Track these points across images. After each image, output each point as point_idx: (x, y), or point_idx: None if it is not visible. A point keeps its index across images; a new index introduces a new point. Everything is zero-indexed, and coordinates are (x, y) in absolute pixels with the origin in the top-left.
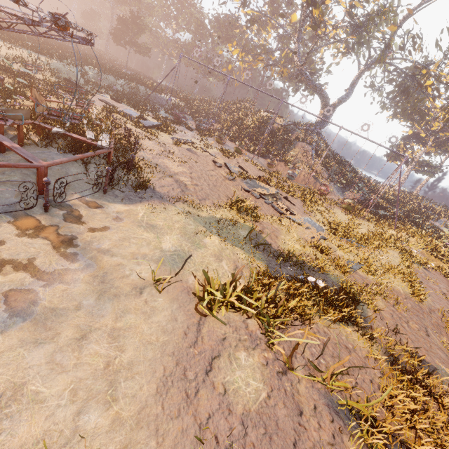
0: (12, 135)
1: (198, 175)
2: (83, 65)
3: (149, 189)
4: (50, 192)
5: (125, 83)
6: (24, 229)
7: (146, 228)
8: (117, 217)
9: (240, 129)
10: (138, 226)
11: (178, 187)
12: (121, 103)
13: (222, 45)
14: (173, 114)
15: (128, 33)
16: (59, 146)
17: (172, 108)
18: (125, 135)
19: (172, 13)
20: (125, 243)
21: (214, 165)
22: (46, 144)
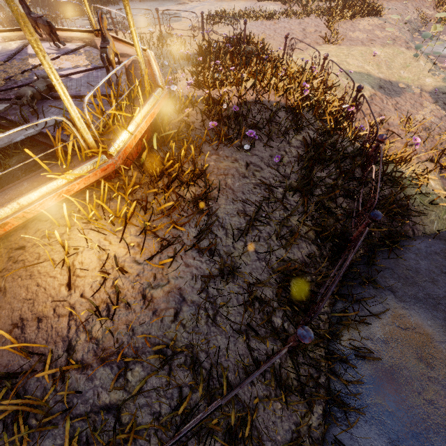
0: None
1: None
2: None
3: None
4: None
5: None
6: None
7: None
8: None
9: None
10: None
11: None
12: None
13: None
14: None
15: None
16: None
17: None
18: None
19: None
20: None
21: None
22: None
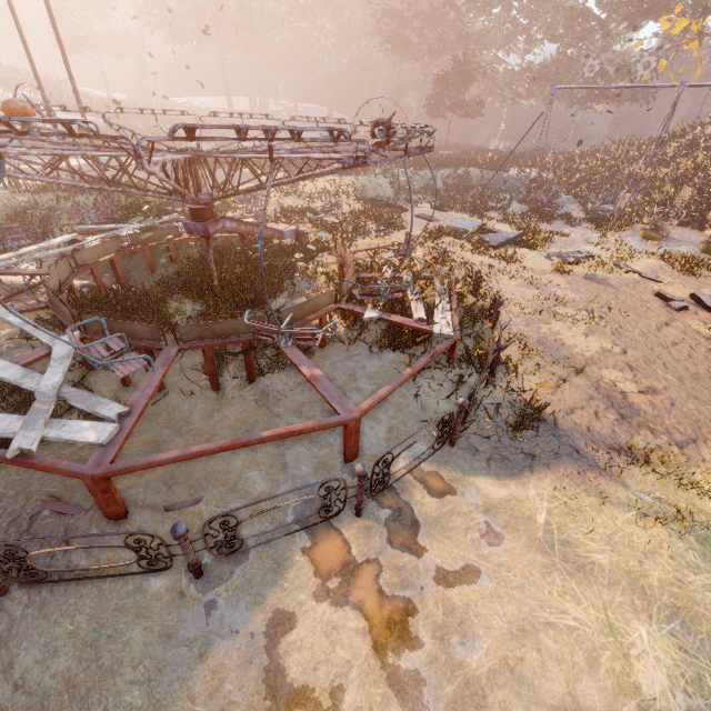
0: (313, 325)
1: (644, 354)
2: (392, 169)
3: (543, 426)
4: (362, 452)
5: (449, 174)
6: (324, 574)
7: (568, 578)
8: (488, 528)
9: (704, 192)
10: (545, 570)
11: (607, 406)
12: (446, 211)
13: (626, 32)
14: (534, 200)
15: (449, 93)
16: (372, 339)
17: (531, 190)
18: (468, 281)
19: (520, 26)
20: (527, 651)
21: (663, 305)
22: (355, 341)
